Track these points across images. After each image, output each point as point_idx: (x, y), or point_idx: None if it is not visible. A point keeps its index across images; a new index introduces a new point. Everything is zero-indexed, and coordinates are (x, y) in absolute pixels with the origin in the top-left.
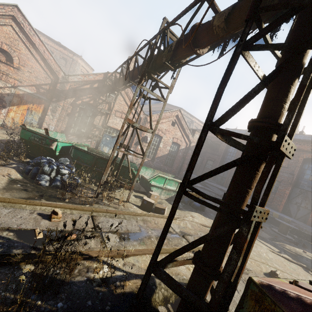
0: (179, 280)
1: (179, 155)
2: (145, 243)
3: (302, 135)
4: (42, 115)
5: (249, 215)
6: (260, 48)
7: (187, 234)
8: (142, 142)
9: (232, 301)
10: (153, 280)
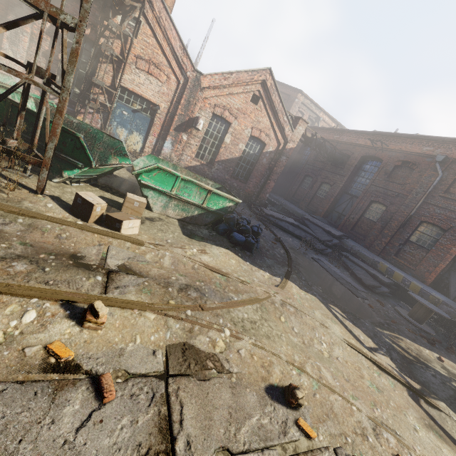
0: None
1: (262, 163)
2: None
3: None
4: None
5: None
6: None
7: (134, 272)
8: (190, 127)
9: (1, 454)
10: None
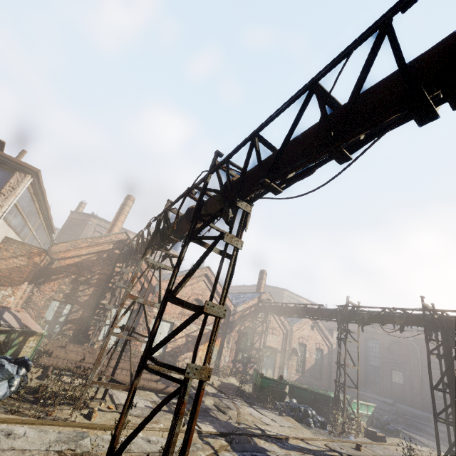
0: None
1: (325, 363)
2: None
3: None
4: (219, 348)
5: None
6: (436, 355)
7: None
8: (291, 355)
9: None
10: None
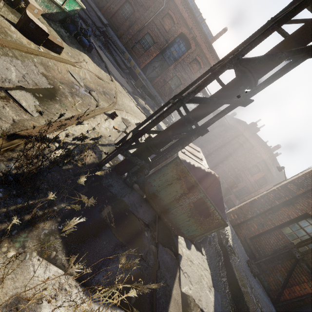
0: (108, 142)
1: None
2: (65, 104)
3: (193, 2)
4: None
5: (202, 133)
6: None
7: (91, 89)
8: None
9: None
10: (97, 148)
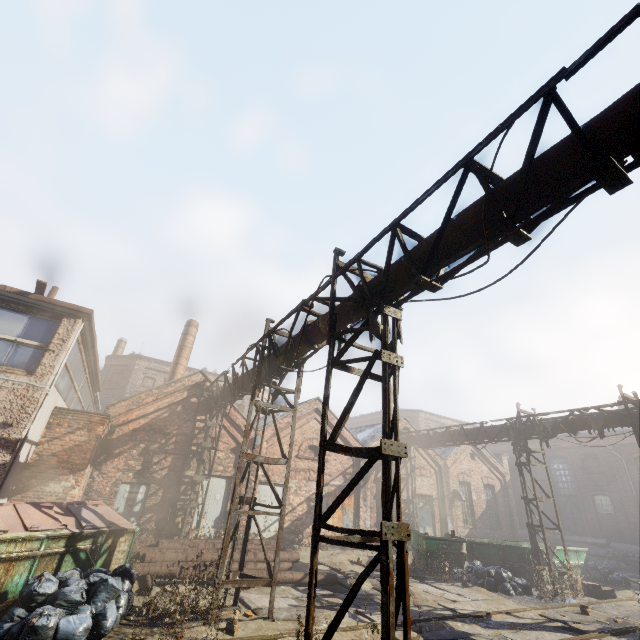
0: None
1: (500, 503)
2: None
3: None
4: (354, 510)
5: None
6: None
7: None
8: (453, 501)
9: None
10: None
